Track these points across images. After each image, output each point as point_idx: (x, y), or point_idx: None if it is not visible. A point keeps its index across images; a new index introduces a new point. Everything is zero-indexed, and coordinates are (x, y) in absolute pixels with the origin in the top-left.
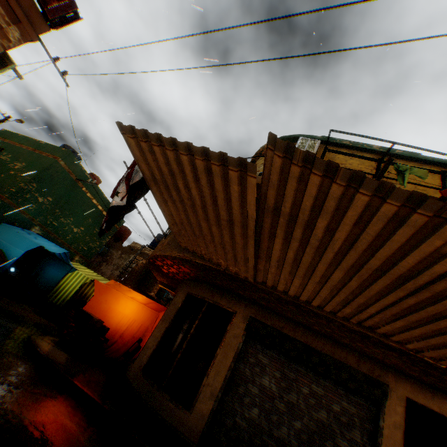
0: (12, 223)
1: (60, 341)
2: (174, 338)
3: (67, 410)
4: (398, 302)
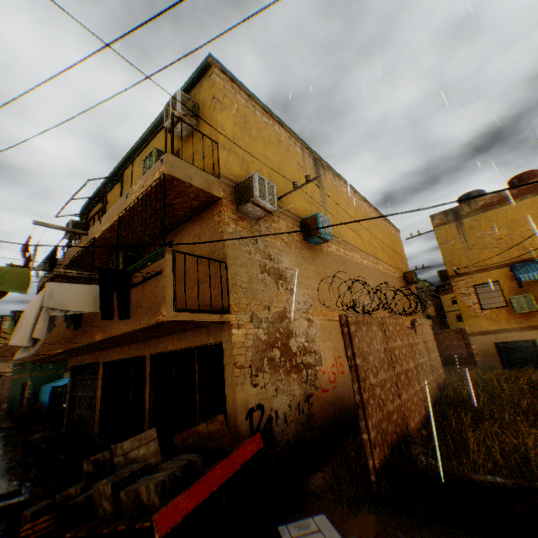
0: (49, 382)
1: (53, 429)
2: None
3: (16, 453)
4: None
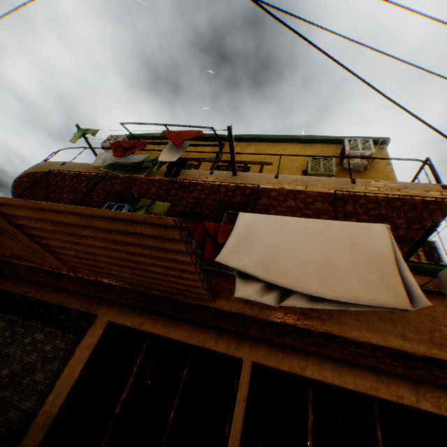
0: None
1: None
2: None
3: None
4: None
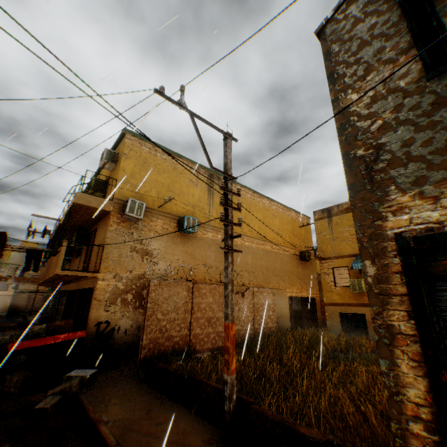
0: None
1: None
2: None
3: None
4: None
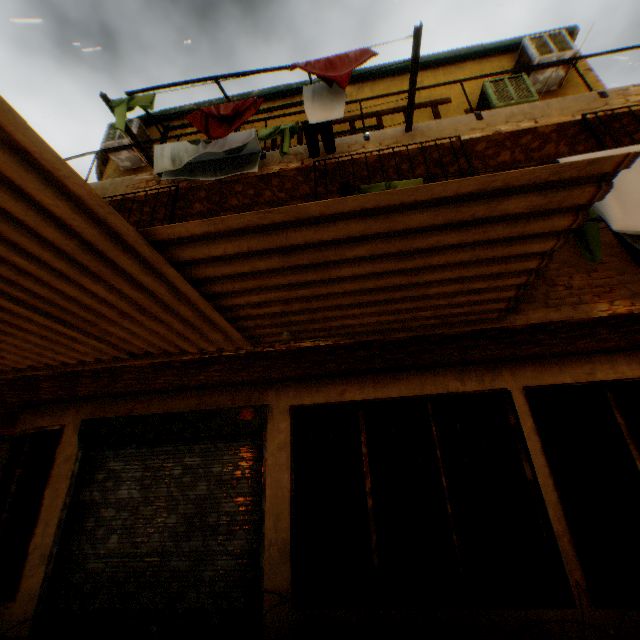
0: None
1: None
2: (2, 512)
3: None
4: (34, 304)
